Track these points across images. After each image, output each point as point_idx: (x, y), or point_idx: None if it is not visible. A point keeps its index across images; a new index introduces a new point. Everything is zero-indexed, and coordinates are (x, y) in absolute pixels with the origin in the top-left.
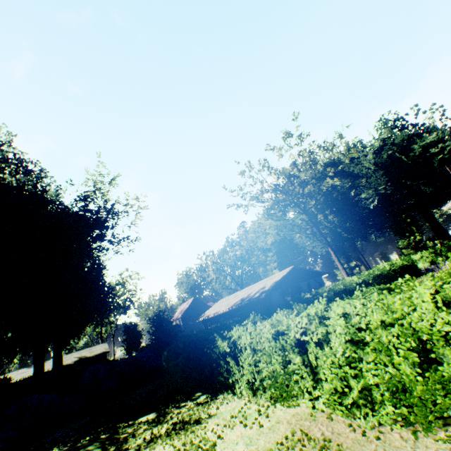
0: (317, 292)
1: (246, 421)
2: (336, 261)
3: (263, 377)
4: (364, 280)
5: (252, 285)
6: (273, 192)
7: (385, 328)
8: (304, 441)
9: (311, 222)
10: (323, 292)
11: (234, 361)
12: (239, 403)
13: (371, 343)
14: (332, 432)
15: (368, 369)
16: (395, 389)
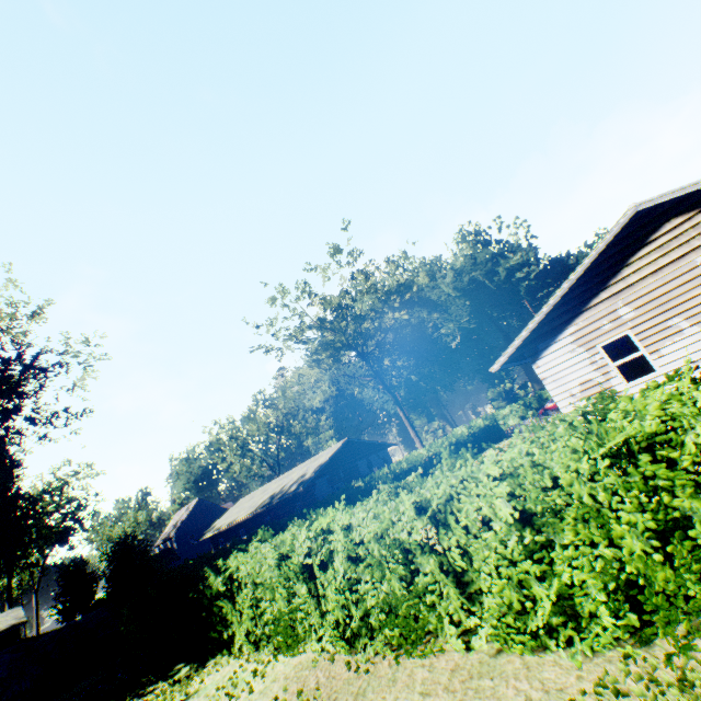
0: (372, 476)
1: (236, 689)
2: (407, 425)
3: (267, 621)
4: (436, 452)
5: (290, 471)
6: (318, 329)
7: (378, 540)
8: (295, 697)
9: (374, 371)
10: (380, 475)
11: (232, 604)
12: (234, 666)
13: (367, 559)
14: (329, 676)
15: (366, 590)
16: (389, 609)
